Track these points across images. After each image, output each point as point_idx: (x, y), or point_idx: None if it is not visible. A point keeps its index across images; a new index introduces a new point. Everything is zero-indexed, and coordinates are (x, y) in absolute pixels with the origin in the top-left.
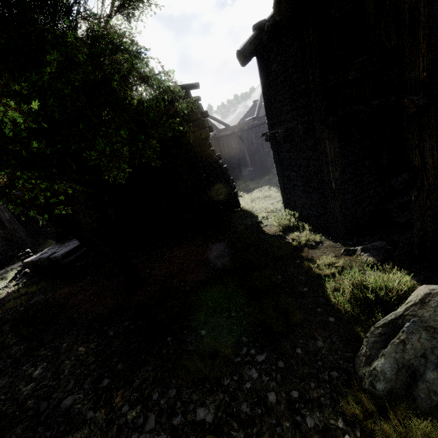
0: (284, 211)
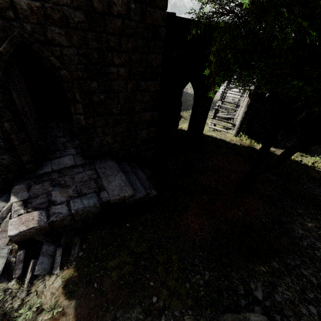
0: (236, 133)
